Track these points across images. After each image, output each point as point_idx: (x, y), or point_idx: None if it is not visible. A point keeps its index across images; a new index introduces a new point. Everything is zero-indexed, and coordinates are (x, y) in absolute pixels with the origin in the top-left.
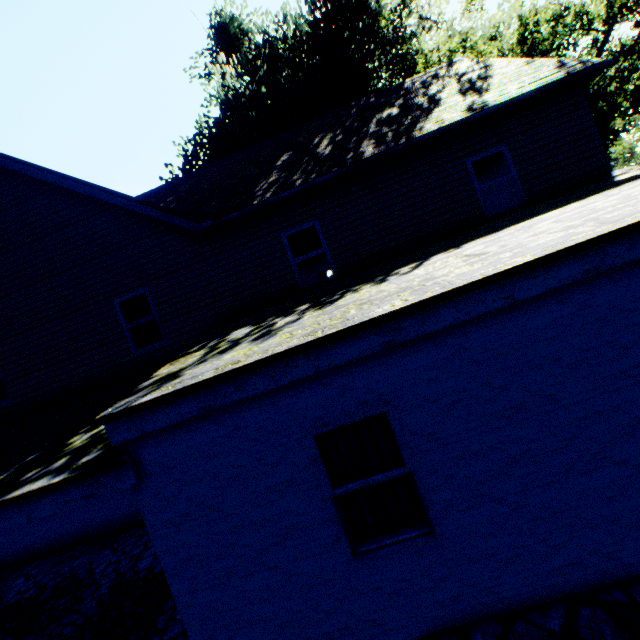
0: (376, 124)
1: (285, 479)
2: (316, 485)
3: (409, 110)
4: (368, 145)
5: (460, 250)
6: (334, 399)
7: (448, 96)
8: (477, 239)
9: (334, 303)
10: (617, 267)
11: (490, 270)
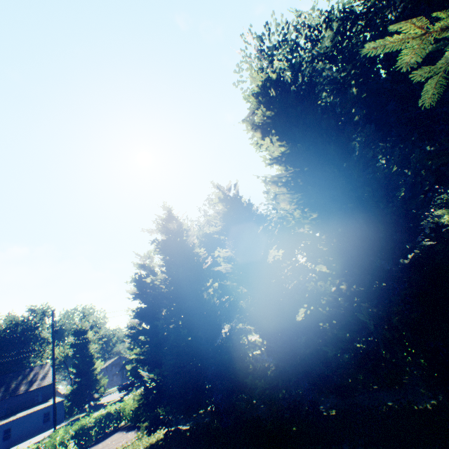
0: (25, 382)
1: (0, 435)
2: (3, 435)
3: (32, 380)
4: (21, 389)
5: (25, 411)
6: (8, 426)
7: (39, 379)
8: (28, 409)
9: (9, 418)
10: (33, 414)
11: (24, 414)
